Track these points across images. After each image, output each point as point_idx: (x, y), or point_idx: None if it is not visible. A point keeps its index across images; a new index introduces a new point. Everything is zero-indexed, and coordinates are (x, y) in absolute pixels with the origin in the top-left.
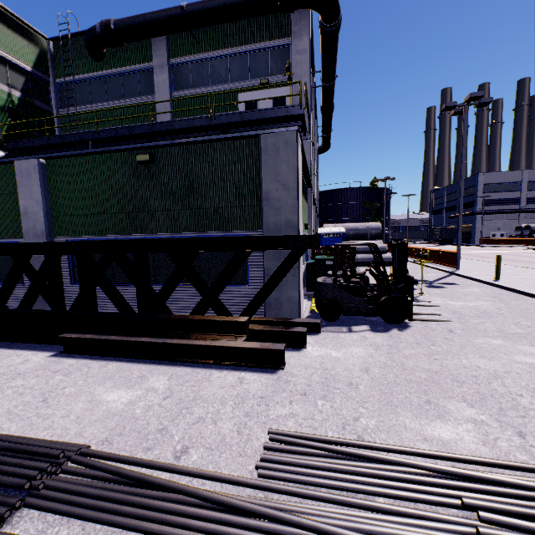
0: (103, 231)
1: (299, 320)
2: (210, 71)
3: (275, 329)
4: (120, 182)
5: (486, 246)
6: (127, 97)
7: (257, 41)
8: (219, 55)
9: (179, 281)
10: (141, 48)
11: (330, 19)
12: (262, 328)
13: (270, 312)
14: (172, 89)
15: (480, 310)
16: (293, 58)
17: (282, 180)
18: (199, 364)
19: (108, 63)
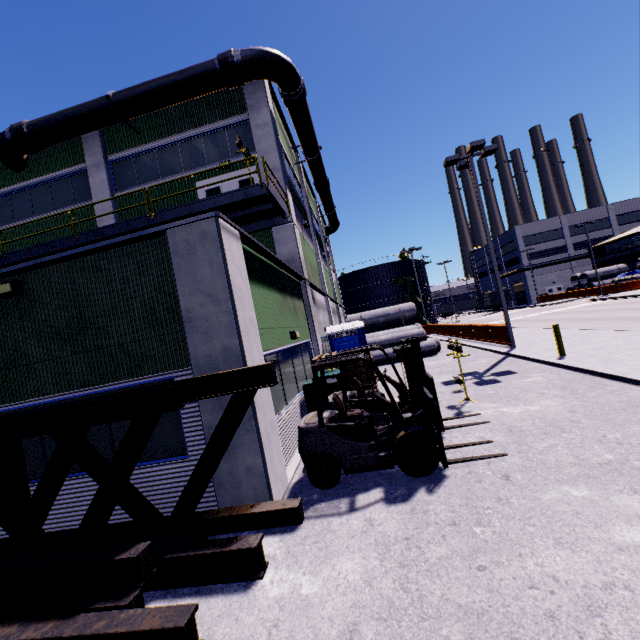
0: None
1: (266, 507)
2: (158, 162)
3: (205, 551)
4: None
5: (545, 304)
6: (59, 207)
7: (210, 121)
8: (166, 143)
9: (61, 477)
10: (71, 148)
11: (290, 87)
12: (184, 553)
13: (224, 496)
14: (114, 189)
15: (546, 419)
16: (255, 133)
17: (208, 290)
18: None
19: (31, 171)
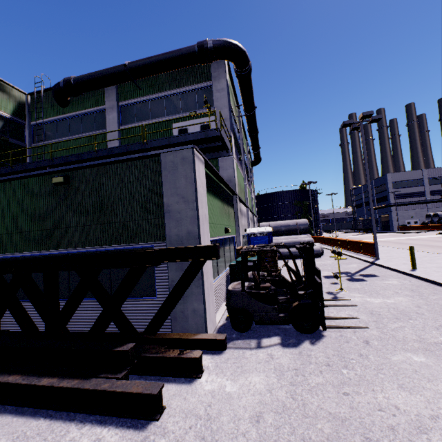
0: (23, 248)
1: (203, 336)
2: (150, 109)
3: (166, 355)
4: (41, 202)
5: (404, 232)
6: (85, 132)
7: (186, 85)
8: (157, 97)
9: (81, 298)
10: (97, 95)
11: (242, 66)
12: (153, 354)
13: (176, 326)
14: (120, 123)
15: (398, 309)
16: (215, 95)
17: (182, 193)
18: (64, 412)
19: (71, 108)
